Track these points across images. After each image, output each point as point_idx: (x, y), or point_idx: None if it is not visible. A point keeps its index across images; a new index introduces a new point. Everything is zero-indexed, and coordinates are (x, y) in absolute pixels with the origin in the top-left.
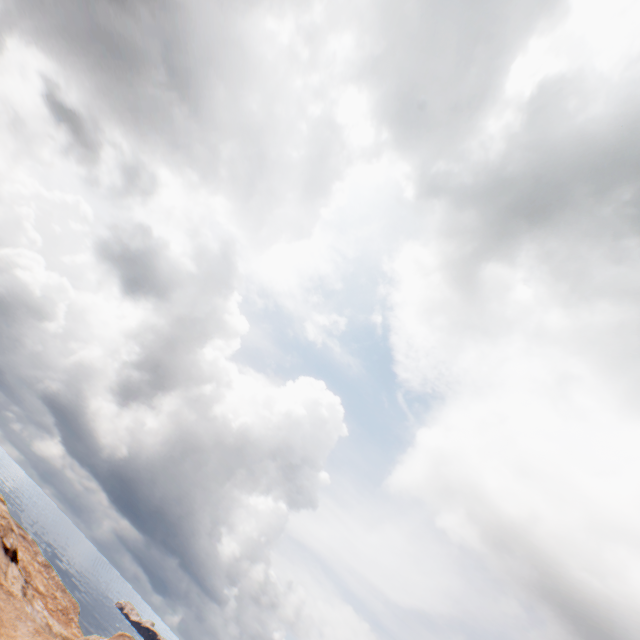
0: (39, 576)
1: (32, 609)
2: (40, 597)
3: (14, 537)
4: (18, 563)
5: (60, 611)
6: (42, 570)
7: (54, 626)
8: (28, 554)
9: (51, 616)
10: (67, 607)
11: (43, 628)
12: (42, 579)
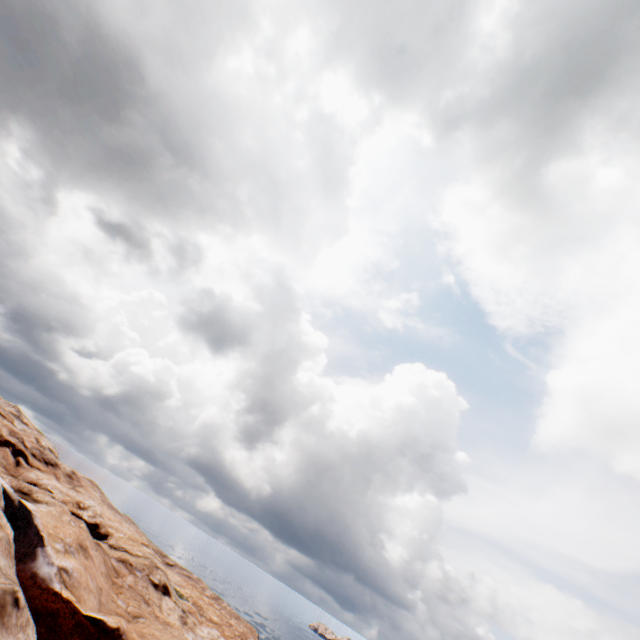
0: (210, 608)
1: (194, 635)
2: (215, 626)
3: (160, 573)
4: (171, 596)
5: (238, 637)
6: (212, 603)
7: None
8: (196, 591)
9: None
10: (244, 632)
11: None
12: (214, 610)
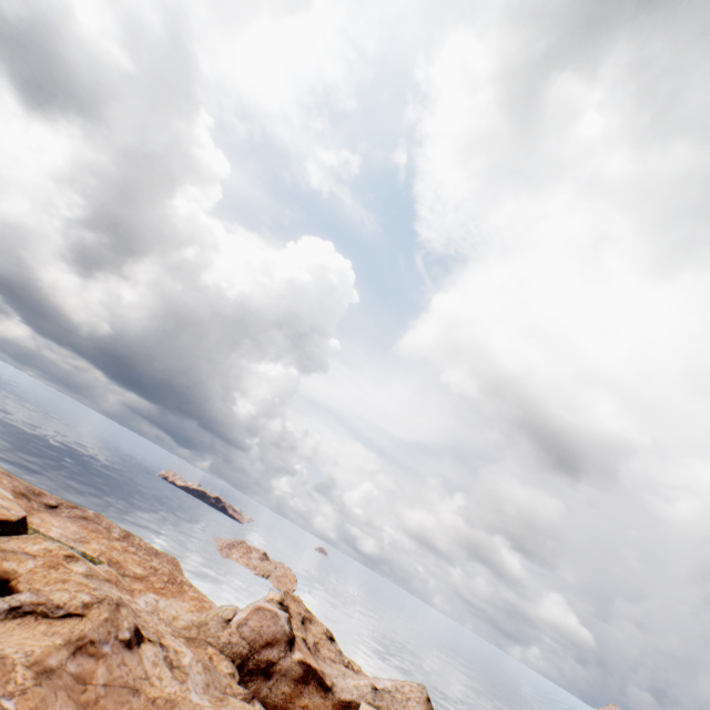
0: (128, 558)
1: (190, 680)
2: (145, 585)
3: (125, 615)
4: (144, 637)
5: (168, 583)
6: (126, 547)
7: (180, 617)
8: (102, 538)
9: (166, 598)
10: (170, 572)
11: (207, 683)
12: (132, 559)
